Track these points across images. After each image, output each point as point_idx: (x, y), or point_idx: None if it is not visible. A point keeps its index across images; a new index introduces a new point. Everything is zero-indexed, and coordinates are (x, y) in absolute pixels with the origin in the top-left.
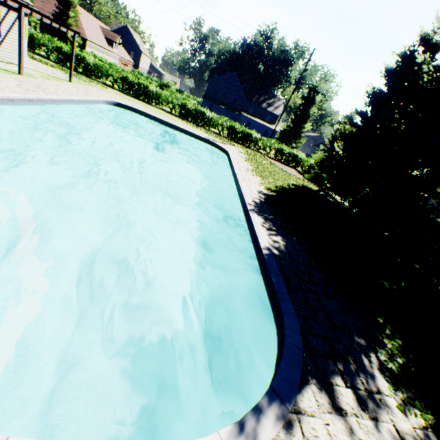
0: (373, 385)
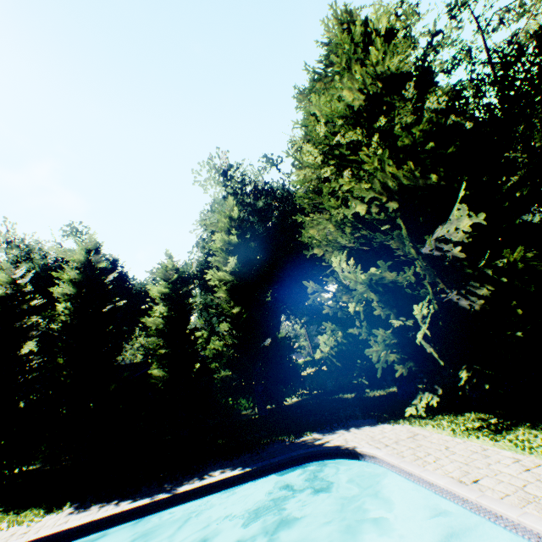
0: (308, 439)
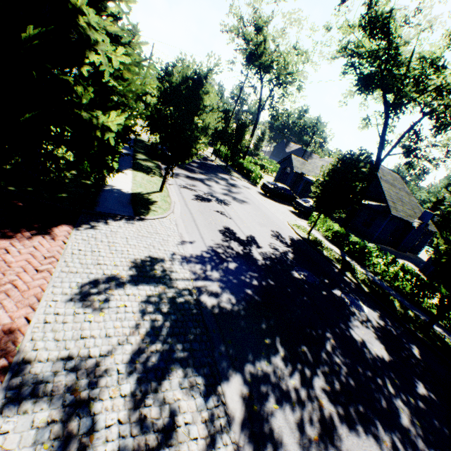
0: None
